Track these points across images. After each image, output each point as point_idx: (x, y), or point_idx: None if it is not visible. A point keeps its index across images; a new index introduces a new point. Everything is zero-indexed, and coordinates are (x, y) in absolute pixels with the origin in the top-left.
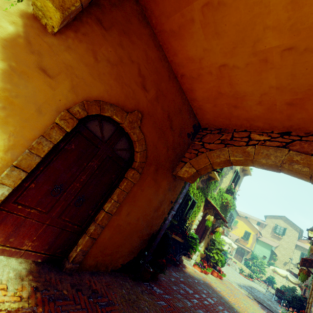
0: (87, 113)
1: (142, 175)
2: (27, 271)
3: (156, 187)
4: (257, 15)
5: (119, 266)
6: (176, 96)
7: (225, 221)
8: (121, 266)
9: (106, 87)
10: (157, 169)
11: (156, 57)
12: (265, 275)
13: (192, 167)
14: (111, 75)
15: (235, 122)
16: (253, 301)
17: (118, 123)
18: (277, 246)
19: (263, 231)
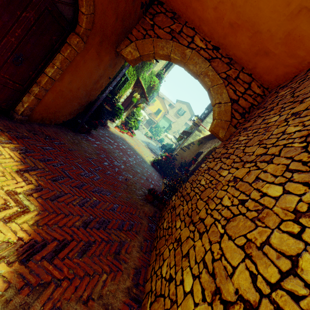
0: None
1: (86, 45)
2: None
3: (98, 61)
4: None
5: (61, 122)
6: None
7: (147, 100)
8: (62, 122)
9: None
10: (102, 42)
11: None
12: (159, 137)
13: (137, 50)
14: None
15: (190, 15)
16: (148, 149)
17: None
18: (174, 122)
19: (171, 111)
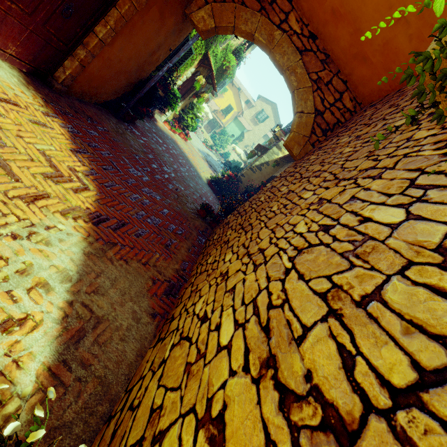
0: None
1: (148, 1)
2: (24, 80)
3: (160, 24)
4: None
5: (102, 102)
6: None
7: (215, 90)
8: (103, 102)
9: None
10: None
11: None
12: (224, 150)
13: (213, 17)
14: None
15: None
16: (205, 162)
17: None
18: (250, 130)
19: (247, 112)
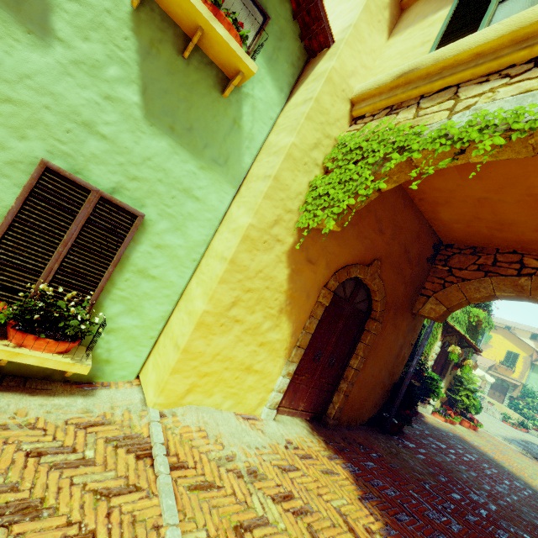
0: (339, 282)
1: (382, 324)
2: (309, 427)
3: (396, 332)
4: (531, 171)
5: (365, 420)
6: (413, 221)
7: (477, 351)
8: (367, 420)
9: (350, 249)
10: (395, 313)
11: (391, 191)
12: None
13: (440, 303)
14: (353, 235)
15: (499, 243)
16: (532, 460)
17: (357, 277)
18: None
19: None
